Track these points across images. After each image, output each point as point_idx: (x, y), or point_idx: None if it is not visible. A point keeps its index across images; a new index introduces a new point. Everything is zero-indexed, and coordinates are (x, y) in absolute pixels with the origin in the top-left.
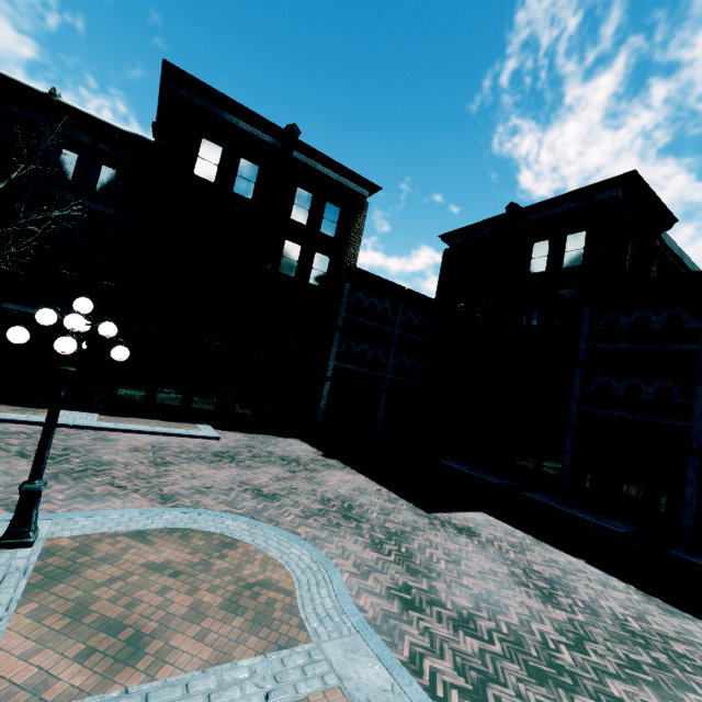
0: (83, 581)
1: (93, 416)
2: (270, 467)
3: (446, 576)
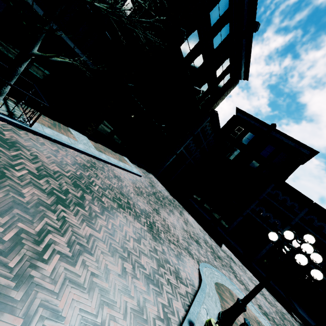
0: None
1: (88, 140)
2: (174, 211)
3: None
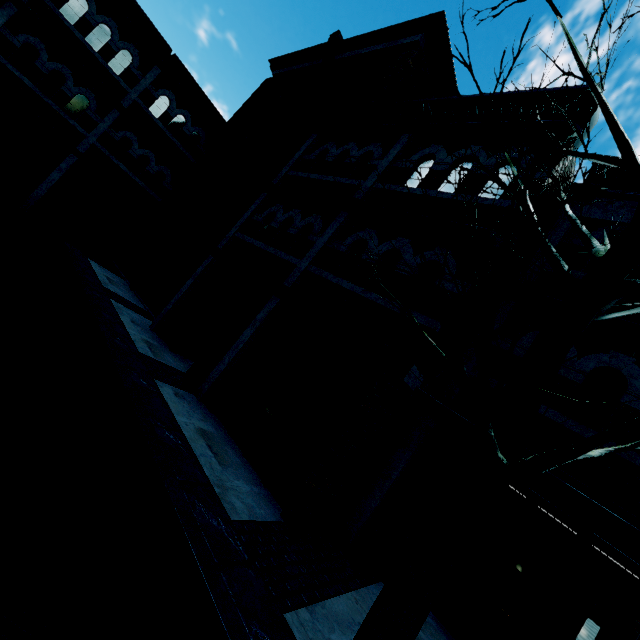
0: None
1: None
2: None
3: None
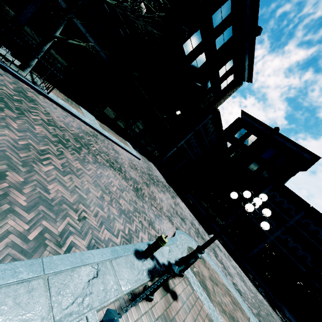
0: (209, 290)
1: (95, 119)
2: (166, 193)
3: (233, 276)
